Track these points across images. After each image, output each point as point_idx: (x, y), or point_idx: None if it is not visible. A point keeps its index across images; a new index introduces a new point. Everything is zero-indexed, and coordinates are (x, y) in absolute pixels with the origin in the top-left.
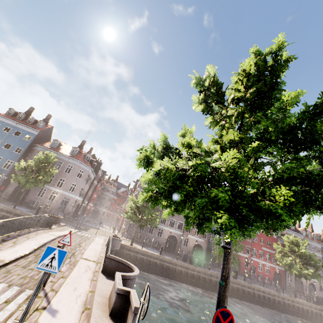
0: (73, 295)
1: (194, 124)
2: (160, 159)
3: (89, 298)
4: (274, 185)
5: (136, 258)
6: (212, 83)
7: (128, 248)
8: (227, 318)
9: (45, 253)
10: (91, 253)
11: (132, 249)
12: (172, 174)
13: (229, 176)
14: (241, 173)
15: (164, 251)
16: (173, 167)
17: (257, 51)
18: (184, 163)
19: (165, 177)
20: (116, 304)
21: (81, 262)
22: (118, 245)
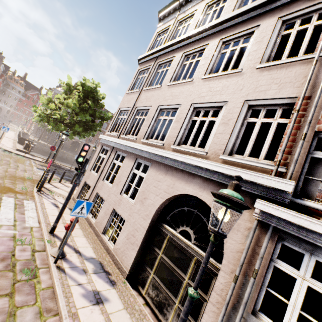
0: (8, 144)
1: (63, 94)
2: (47, 104)
3: (14, 146)
4: (72, 124)
5: (42, 149)
6: (66, 85)
7: (36, 142)
8: (54, 147)
9: (3, 127)
10: (9, 136)
11: (39, 143)
12: (42, 116)
13: (59, 119)
14: (63, 119)
15: (68, 150)
16: (43, 114)
17: (85, 79)
18: (49, 112)
19: (40, 116)
20: (26, 147)
21: (5, 138)
22: (27, 138)
